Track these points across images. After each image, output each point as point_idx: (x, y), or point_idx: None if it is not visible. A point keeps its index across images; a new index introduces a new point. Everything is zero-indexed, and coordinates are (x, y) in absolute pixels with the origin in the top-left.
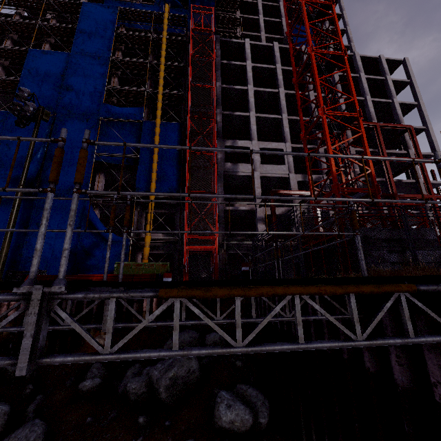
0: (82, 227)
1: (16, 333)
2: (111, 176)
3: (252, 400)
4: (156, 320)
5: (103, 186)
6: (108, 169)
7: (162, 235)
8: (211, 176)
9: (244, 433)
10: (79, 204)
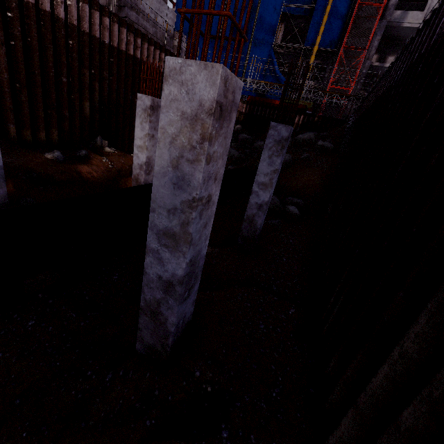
0: (266, 70)
1: (245, 120)
2: (288, 24)
3: (328, 145)
4: (299, 128)
5: (282, 35)
6: (288, 19)
7: (313, 83)
8: (369, 32)
9: (322, 150)
10: (267, 52)
